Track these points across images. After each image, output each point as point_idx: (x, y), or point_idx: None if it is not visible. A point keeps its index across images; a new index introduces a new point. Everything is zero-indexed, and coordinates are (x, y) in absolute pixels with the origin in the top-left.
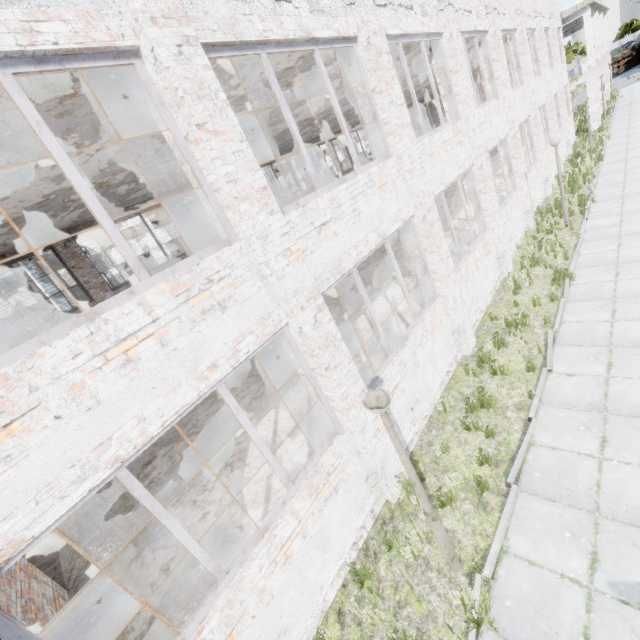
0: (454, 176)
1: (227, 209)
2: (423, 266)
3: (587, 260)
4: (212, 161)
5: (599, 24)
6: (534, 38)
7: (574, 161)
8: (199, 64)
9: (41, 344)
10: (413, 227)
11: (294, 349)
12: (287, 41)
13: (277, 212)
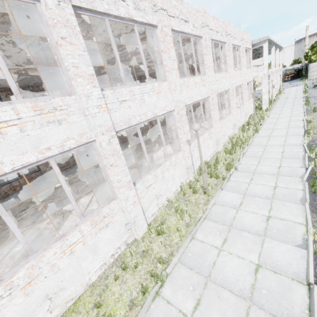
0: (22, 162)
1: None
2: None
3: (193, 252)
4: None
5: (276, 53)
6: (225, 48)
7: (244, 128)
8: None
9: None
10: None
11: None
12: None
13: None
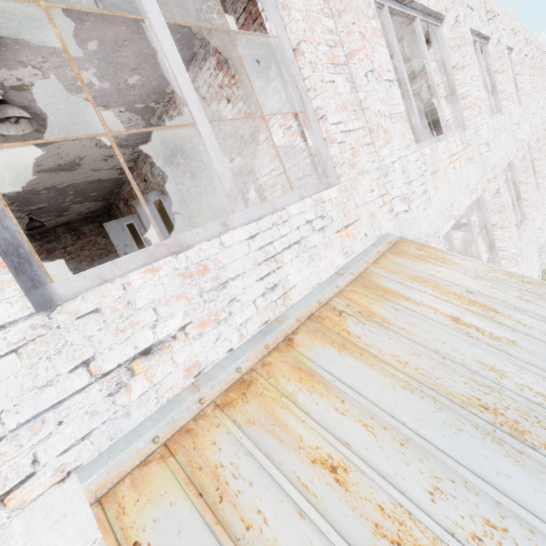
0: (526, 140)
1: (466, 109)
2: (515, 196)
3: None
4: (472, 78)
5: None
6: None
7: None
8: (467, 28)
9: (430, 144)
10: (513, 165)
11: (485, 208)
12: (472, 32)
13: (489, 116)
